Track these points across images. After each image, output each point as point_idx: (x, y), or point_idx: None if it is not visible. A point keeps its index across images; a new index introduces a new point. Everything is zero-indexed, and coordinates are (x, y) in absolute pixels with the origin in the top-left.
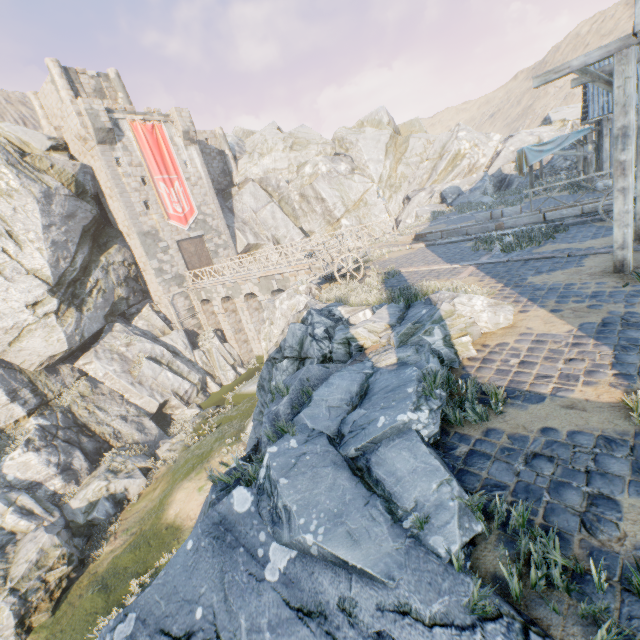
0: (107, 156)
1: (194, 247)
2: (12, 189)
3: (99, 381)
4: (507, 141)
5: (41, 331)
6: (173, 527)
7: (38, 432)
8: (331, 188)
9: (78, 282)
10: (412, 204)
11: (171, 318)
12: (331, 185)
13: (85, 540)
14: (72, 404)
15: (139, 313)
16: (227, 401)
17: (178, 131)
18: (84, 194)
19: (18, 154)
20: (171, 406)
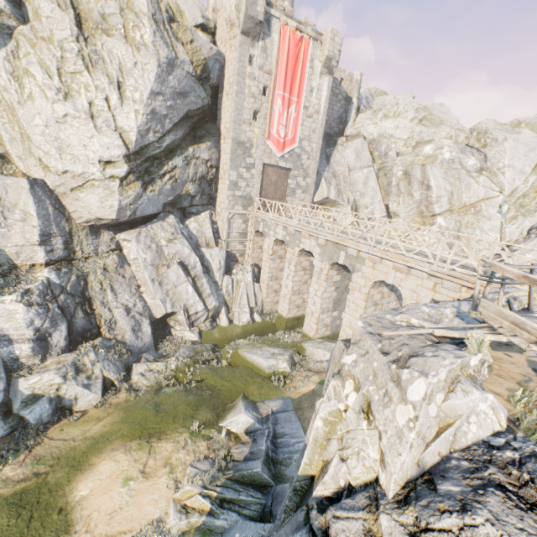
0: (243, 49)
1: (276, 177)
2: (143, 43)
3: (128, 262)
4: None
5: (101, 190)
6: (66, 517)
7: (42, 286)
8: (444, 178)
9: (157, 160)
10: None
11: (221, 233)
12: (446, 175)
13: (8, 431)
14: (91, 272)
15: (197, 215)
16: (225, 353)
17: (322, 55)
18: (205, 80)
19: (167, 15)
20: (176, 319)
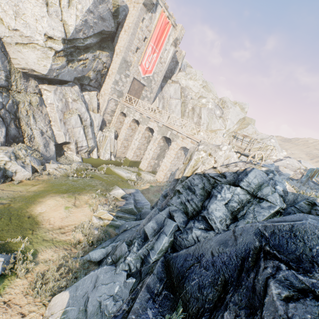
0: (141, 12)
1: (138, 87)
2: None
3: (45, 104)
4: (287, 158)
5: (40, 53)
6: (34, 219)
7: None
8: (207, 116)
9: (78, 50)
10: None
11: (101, 107)
12: (208, 115)
13: None
14: (21, 102)
15: (89, 91)
16: (102, 168)
17: (174, 35)
18: (115, 17)
19: None
20: (69, 147)
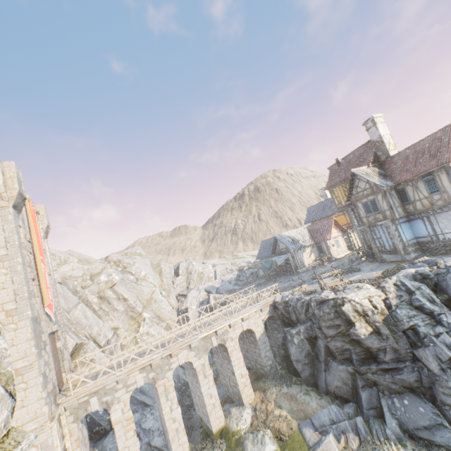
0: (16, 220)
1: (52, 345)
2: None
3: None
4: (213, 267)
5: None
6: None
7: None
8: (129, 290)
9: None
10: (190, 297)
11: None
12: (128, 288)
13: None
14: None
15: None
16: None
17: (41, 223)
18: None
19: None
20: None
